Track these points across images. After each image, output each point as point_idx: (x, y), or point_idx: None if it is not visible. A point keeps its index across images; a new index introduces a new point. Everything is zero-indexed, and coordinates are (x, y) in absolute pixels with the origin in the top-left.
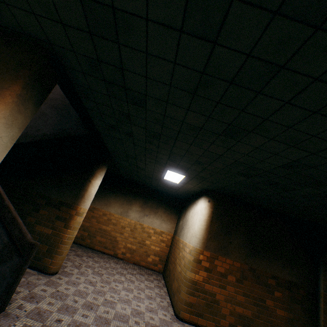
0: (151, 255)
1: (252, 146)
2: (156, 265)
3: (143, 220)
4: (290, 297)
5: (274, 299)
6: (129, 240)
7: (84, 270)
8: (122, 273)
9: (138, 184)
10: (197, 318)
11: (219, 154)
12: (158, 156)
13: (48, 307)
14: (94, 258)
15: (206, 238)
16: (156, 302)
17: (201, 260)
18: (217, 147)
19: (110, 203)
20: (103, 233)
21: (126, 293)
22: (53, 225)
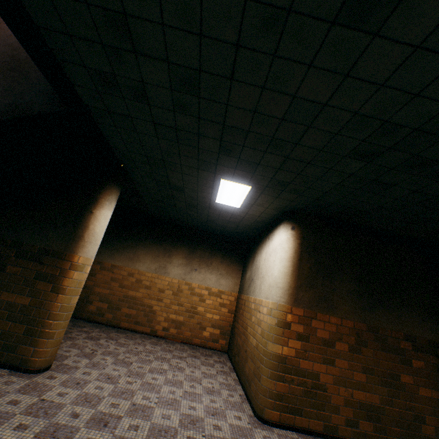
0: (208, 327)
1: (406, 44)
2: (216, 342)
3: (190, 277)
4: (437, 366)
5: (413, 372)
6: (172, 309)
7: (98, 360)
8: (165, 358)
9: (178, 225)
10: (293, 416)
11: (321, 103)
12: (201, 145)
13: (13, 436)
14: (119, 340)
15: (294, 287)
16: (221, 398)
17: (290, 322)
18: (319, 79)
19: (138, 257)
20: (131, 303)
21: (171, 388)
22: (33, 290)
